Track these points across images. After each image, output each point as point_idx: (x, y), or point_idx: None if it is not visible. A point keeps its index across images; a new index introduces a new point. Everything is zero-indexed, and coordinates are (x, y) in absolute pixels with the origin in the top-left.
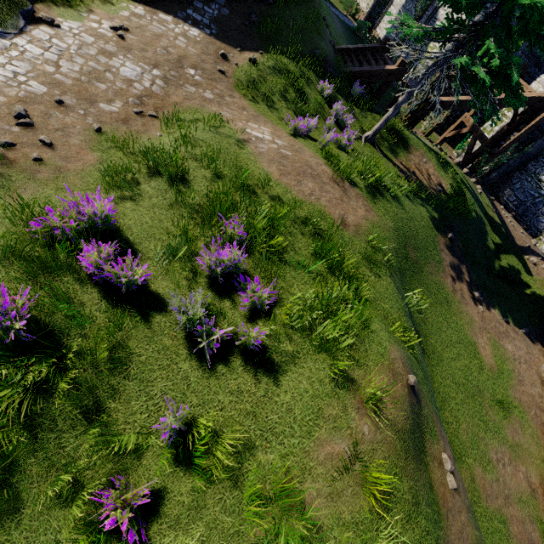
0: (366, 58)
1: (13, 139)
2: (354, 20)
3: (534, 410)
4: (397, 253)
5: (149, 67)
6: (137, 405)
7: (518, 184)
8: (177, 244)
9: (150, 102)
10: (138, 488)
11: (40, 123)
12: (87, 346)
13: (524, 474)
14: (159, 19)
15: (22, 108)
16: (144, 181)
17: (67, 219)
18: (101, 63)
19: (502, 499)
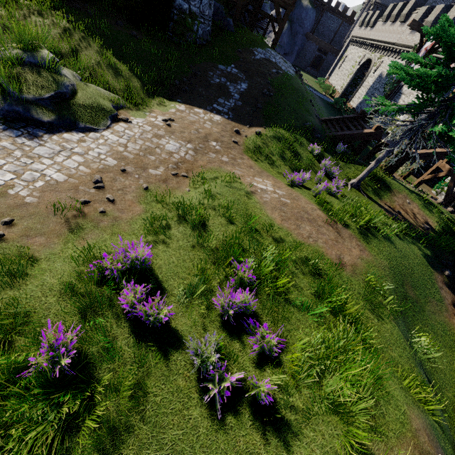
0: (346, 124)
1: (89, 198)
2: (331, 97)
3: None
4: (395, 292)
5: (185, 143)
6: None
7: None
8: (196, 284)
9: (183, 166)
10: None
11: (108, 186)
12: (113, 381)
13: None
14: (194, 112)
15: (99, 176)
16: (174, 227)
17: (116, 263)
18: (154, 142)
19: None
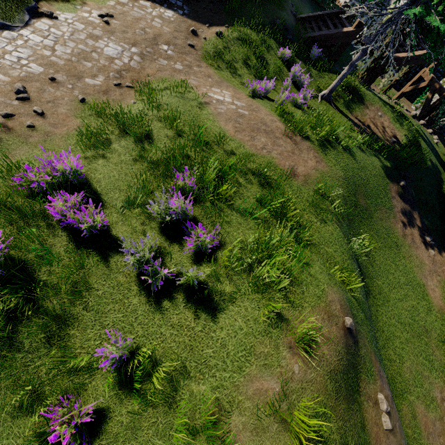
0: (325, 23)
1: (12, 111)
2: None
3: None
4: (346, 201)
5: (128, 46)
6: (91, 333)
7: None
8: (135, 194)
9: (128, 75)
10: (85, 405)
11: (35, 97)
12: (54, 281)
13: None
14: (139, 5)
15: (21, 85)
16: (115, 141)
17: (42, 174)
18: (89, 45)
19: None
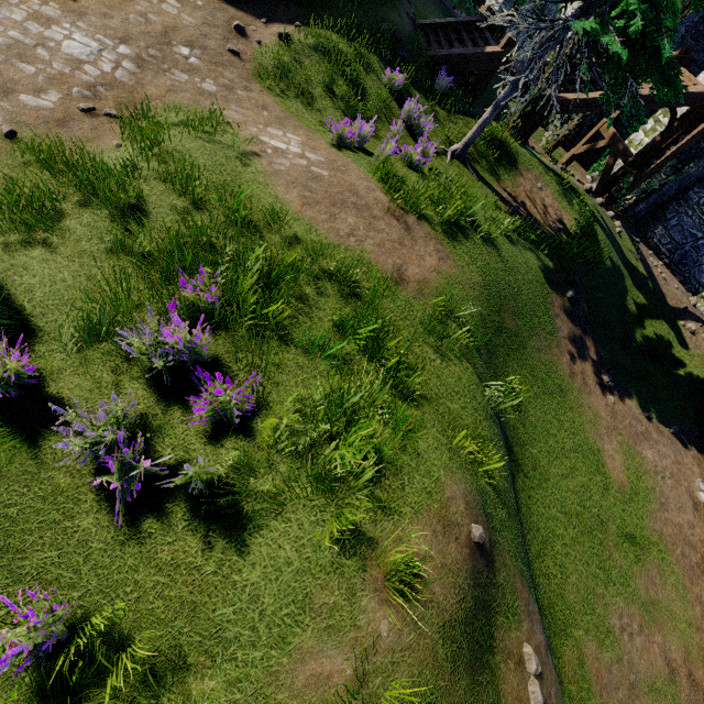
0: (460, 37)
1: None
2: None
3: (681, 547)
4: (485, 322)
5: (112, 42)
6: None
7: (674, 219)
8: (98, 316)
9: (111, 95)
10: None
11: None
12: None
13: (661, 647)
14: None
15: None
16: (71, 214)
17: None
18: (31, 33)
19: (625, 689)
